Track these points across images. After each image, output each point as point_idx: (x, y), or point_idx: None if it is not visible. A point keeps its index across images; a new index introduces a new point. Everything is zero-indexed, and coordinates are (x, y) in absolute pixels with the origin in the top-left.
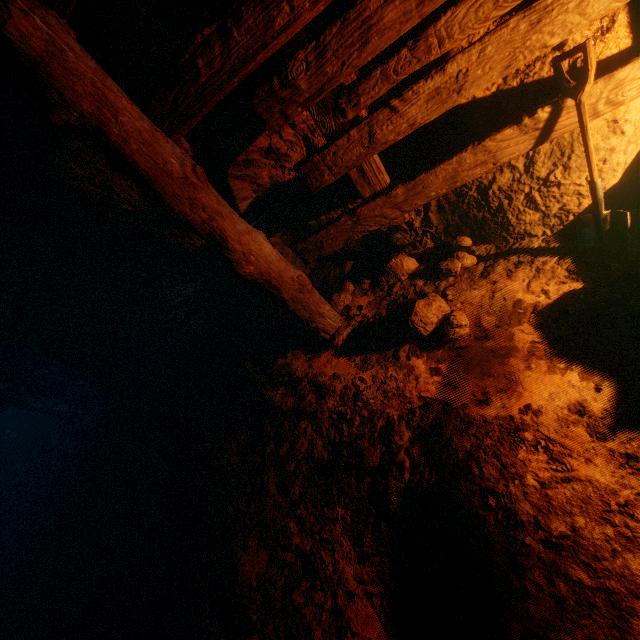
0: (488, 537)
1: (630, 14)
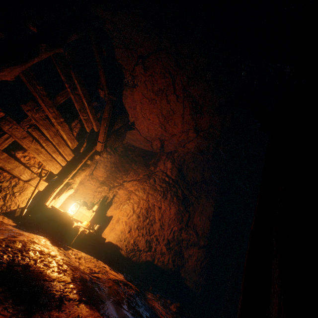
0: (48, 262)
1: (48, 174)
